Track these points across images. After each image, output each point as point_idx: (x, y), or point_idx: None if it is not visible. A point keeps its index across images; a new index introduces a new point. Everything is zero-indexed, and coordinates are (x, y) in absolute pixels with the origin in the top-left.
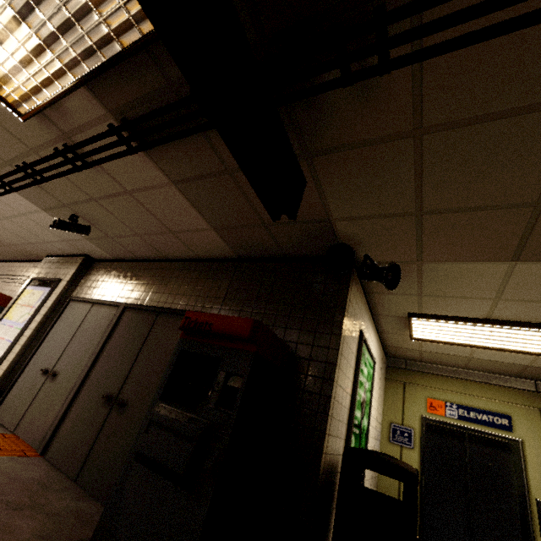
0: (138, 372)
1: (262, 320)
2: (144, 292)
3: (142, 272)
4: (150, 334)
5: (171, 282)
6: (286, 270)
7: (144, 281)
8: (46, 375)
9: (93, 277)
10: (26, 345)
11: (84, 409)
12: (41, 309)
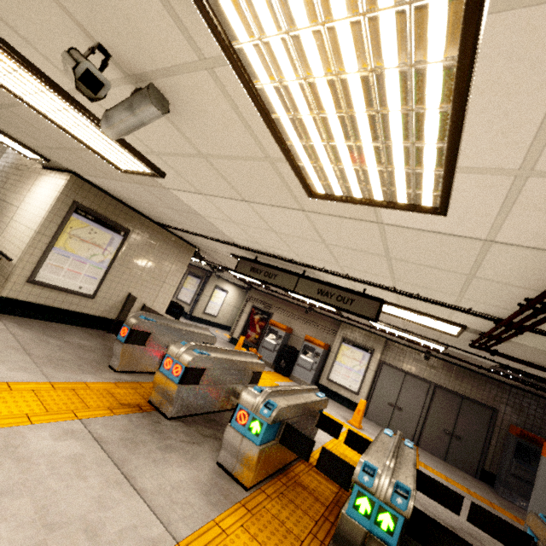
0: (461, 425)
1: (533, 424)
2: (445, 380)
3: (437, 365)
4: (461, 408)
5: (464, 381)
6: (544, 403)
7: (442, 372)
8: (392, 406)
9: (393, 352)
10: (369, 386)
11: (433, 433)
12: (369, 367)
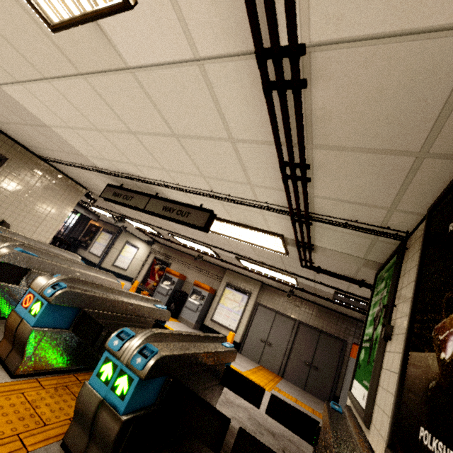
0: (318, 356)
1: None
2: (307, 317)
3: (301, 304)
4: (319, 341)
5: (322, 317)
6: None
7: (305, 310)
8: (264, 342)
9: (267, 295)
10: (246, 324)
11: (296, 364)
12: (247, 307)
